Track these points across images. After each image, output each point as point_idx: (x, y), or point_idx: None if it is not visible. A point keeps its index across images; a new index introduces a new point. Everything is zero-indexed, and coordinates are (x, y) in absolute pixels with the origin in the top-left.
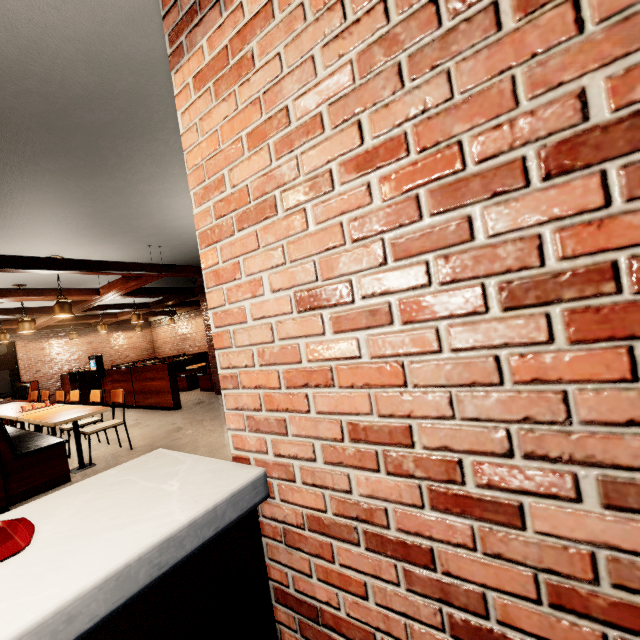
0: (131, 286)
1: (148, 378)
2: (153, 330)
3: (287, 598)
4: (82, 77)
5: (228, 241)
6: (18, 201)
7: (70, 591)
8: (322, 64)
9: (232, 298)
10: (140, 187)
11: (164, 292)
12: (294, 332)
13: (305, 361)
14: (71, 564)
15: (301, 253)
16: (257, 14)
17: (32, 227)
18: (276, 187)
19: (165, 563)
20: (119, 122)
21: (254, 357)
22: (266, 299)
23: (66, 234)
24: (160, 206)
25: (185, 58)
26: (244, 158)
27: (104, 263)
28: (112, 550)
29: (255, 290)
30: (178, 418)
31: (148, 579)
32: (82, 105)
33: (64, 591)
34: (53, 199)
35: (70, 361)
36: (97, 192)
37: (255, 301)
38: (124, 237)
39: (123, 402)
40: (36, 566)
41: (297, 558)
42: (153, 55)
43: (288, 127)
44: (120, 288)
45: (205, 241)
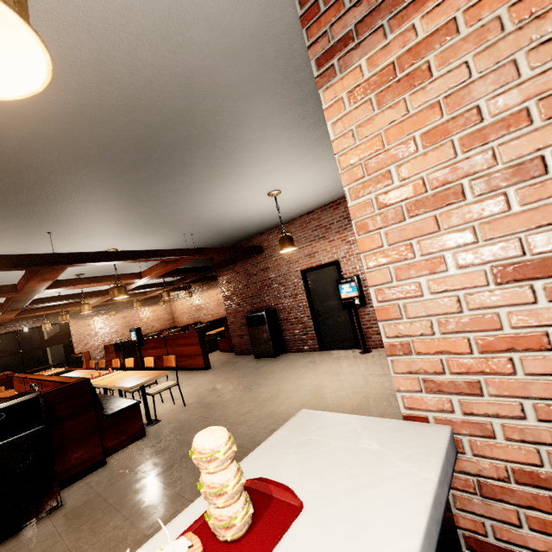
0: (168, 268)
1: (181, 344)
2: (172, 303)
3: (484, 546)
4: (176, 104)
5: (396, 227)
6: (99, 208)
7: (411, 550)
8: (528, 66)
9: (402, 276)
10: (192, 187)
11: (189, 271)
12: (491, 302)
13: (508, 328)
14: (372, 522)
15: (500, 232)
16: (435, 32)
17: (102, 228)
18: (463, 176)
19: (438, 519)
20: (192, 136)
21: (433, 326)
22: (450, 275)
23: (125, 231)
24: (202, 201)
25: (337, 77)
26: (418, 154)
27: (153, 252)
28: (398, 509)
29: (434, 267)
30: (212, 377)
31: (436, 535)
32: (169, 126)
33: (404, 550)
34: (124, 204)
35: (110, 334)
36: (158, 195)
37: (434, 277)
38: (167, 229)
39: (176, 366)
40: (336, 524)
41: (499, 509)
42: (234, 79)
43: (480, 123)
44: (159, 271)
45: (364, 228)
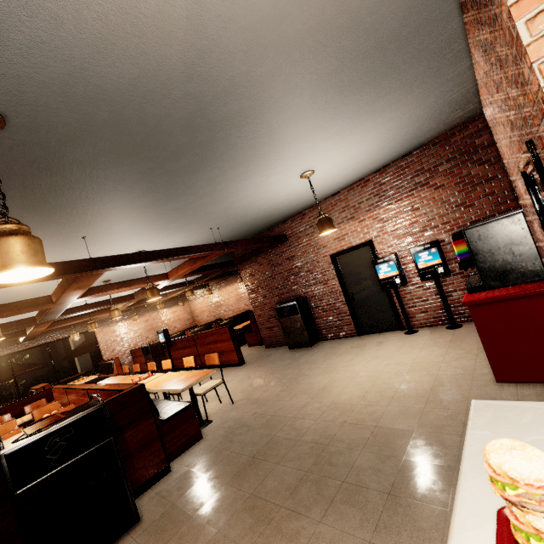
0: (196, 266)
1: (211, 342)
2: (190, 303)
3: None
4: (233, 69)
5: None
6: (135, 206)
7: None
8: None
9: None
10: (229, 173)
11: (212, 268)
12: None
13: None
14: None
15: None
16: None
17: (135, 228)
18: None
19: None
20: (242, 111)
21: None
22: None
23: (156, 230)
24: (235, 189)
25: None
26: None
27: (185, 249)
28: None
29: None
30: (250, 372)
31: None
32: (221, 99)
33: None
34: (160, 199)
35: (135, 338)
36: (195, 185)
37: None
38: (196, 224)
39: (219, 364)
40: None
41: None
42: (301, 30)
43: None
44: (187, 269)
45: None
